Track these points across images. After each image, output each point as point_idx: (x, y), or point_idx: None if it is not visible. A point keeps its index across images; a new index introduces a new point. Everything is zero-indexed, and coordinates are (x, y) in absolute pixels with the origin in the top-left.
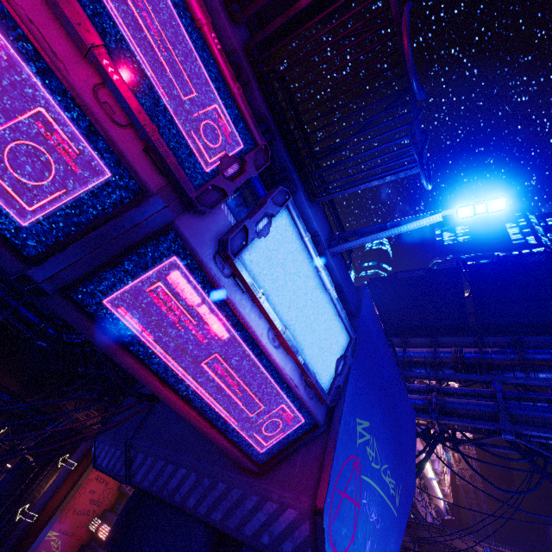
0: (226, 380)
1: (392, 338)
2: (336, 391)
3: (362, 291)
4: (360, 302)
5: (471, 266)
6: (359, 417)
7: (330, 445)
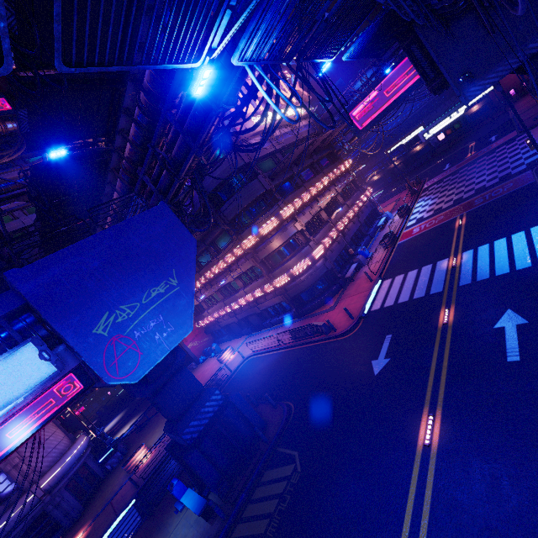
0: (26, 423)
1: (116, 140)
2: (59, 361)
3: (8, 282)
4: (17, 291)
5: (17, 69)
6: (94, 328)
7: (89, 366)
